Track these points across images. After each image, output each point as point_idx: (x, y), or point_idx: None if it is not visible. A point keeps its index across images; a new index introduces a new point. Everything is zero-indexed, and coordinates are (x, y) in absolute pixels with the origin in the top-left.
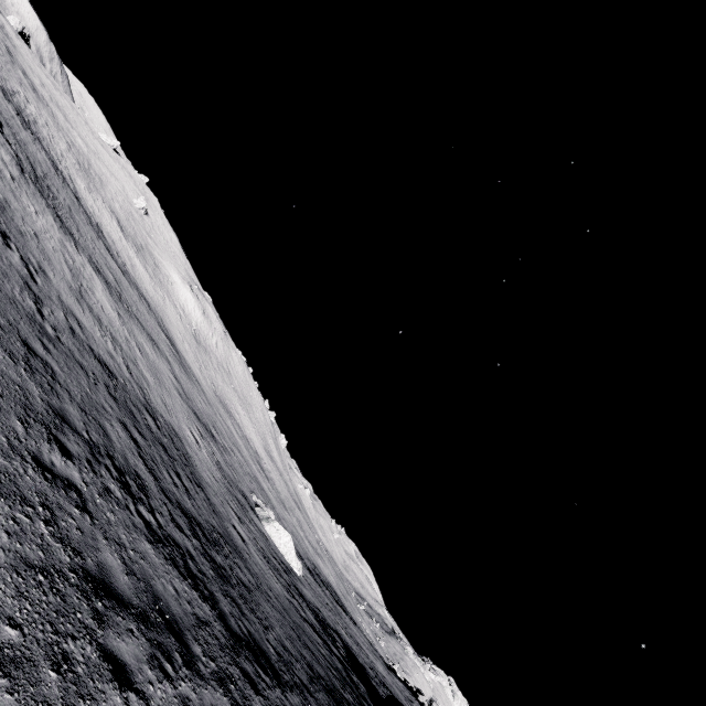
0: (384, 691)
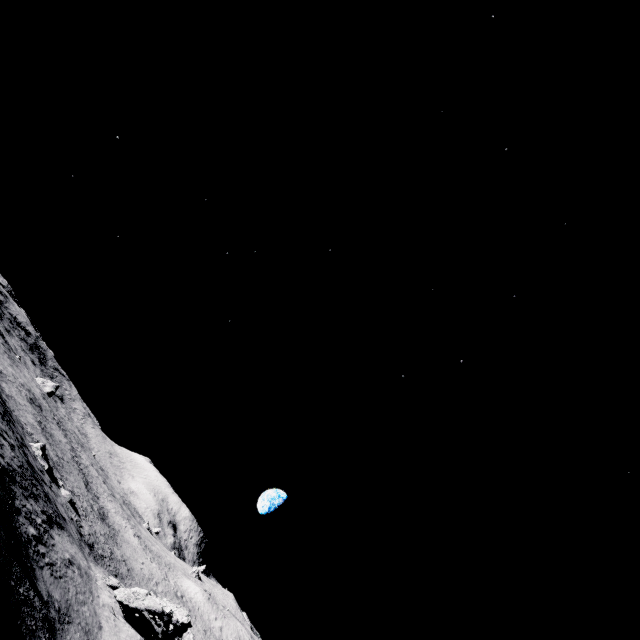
0: (13, 422)
